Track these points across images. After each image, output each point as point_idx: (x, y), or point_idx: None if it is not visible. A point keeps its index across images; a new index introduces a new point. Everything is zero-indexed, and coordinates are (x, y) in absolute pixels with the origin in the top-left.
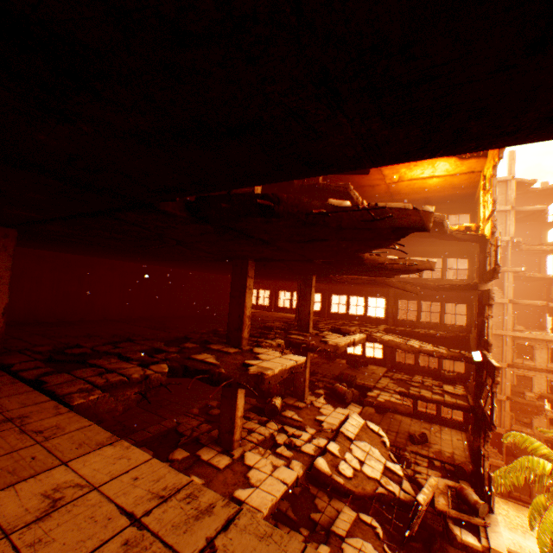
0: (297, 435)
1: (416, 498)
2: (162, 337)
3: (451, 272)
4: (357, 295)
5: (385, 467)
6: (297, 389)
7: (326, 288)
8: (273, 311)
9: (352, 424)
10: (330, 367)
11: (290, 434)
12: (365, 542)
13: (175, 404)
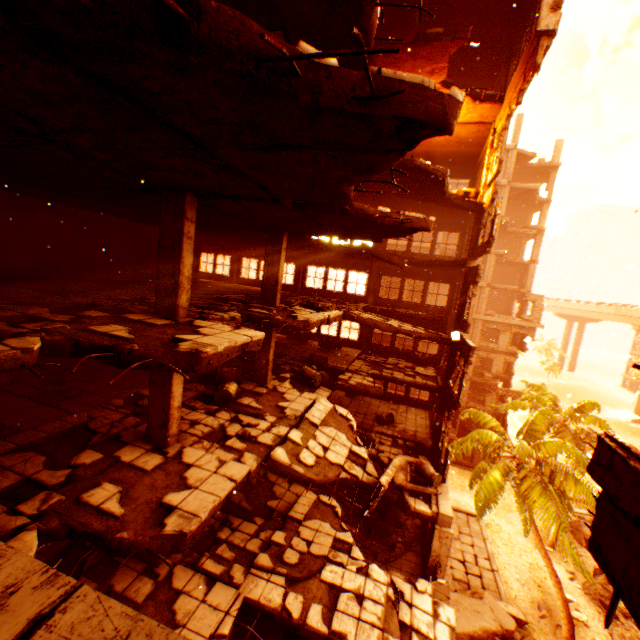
0: (254, 424)
1: (380, 480)
2: (50, 302)
3: (438, 251)
4: (337, 268)
5: (351, 451)
6: (259, 373)
7: (301, 257)
8: (235, 283)
9: (320, 410)
10: (300, 349)
11: (246, 424)
12: (324, 522)
13: (90, 395)
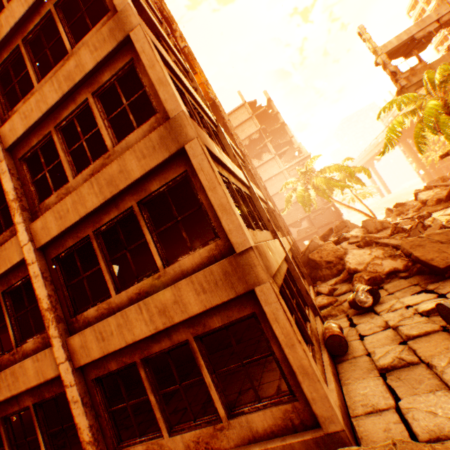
0: None
1: None
2: None
3: None
4: None
5: None
6: None
7: None
8: None
9: None
10: None
11: None
12: None
13: None
